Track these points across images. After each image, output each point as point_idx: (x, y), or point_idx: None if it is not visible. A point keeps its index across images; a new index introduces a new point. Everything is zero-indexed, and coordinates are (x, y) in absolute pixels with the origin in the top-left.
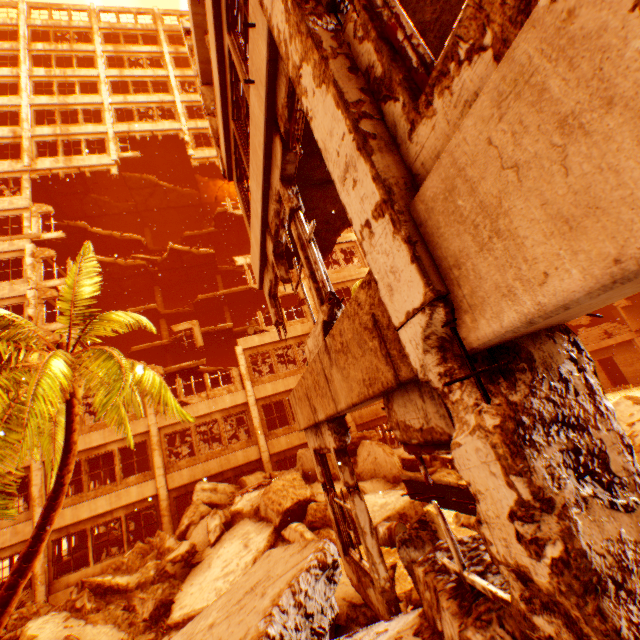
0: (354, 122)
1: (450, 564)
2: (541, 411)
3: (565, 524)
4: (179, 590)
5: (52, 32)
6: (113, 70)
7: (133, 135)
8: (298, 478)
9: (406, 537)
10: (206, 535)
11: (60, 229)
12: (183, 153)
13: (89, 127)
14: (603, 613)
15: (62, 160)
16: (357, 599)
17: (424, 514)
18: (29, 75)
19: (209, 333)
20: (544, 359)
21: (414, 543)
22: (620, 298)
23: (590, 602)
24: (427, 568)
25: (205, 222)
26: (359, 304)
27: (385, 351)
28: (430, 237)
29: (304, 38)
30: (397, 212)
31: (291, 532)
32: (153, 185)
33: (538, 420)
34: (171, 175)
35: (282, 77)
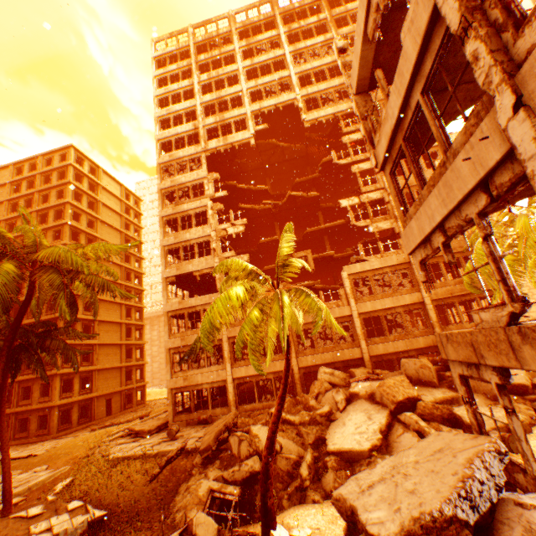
0: None
1: None
2: None
3: None
4: (326, 433)
5: (208, 43)
6: (246, 61)
7: (262, 111)
8: (405, 380)
9: None
10: (333, 403)
11: (221, 188)
12: (294, 116)
13: (235, 112)
14: None
15: (221, 140)
16: None
17: None
18: (198, 81)
19: (316, 259)
20: None
21: None
22: None
23: None
24: None
25: (308, 168)
26: None
27: None
28: None
29: None
30: None
31: (406, 418)
32: (274, 147)
33: None
34: (284, 135)
35: (507, 171)
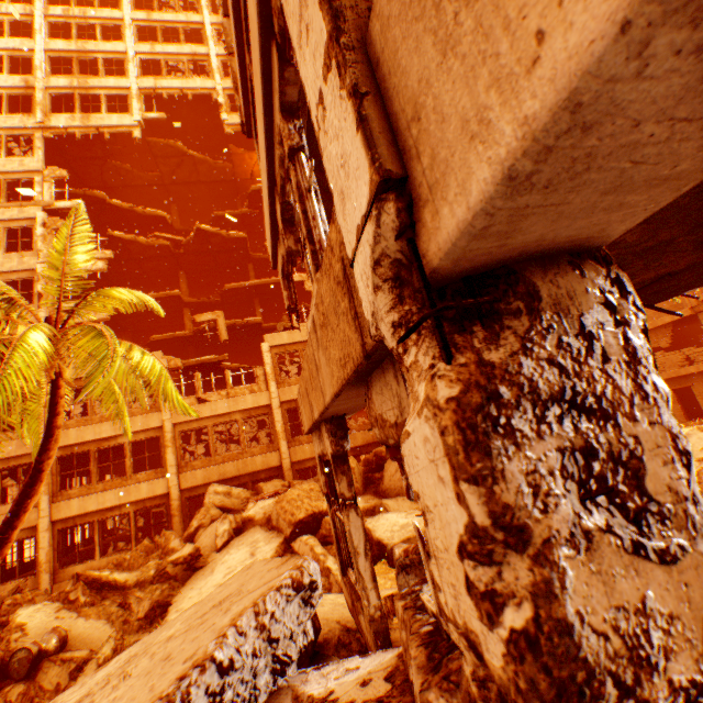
0: None
1: (429, 603)
2: (536, 380)
3: (543, 574)
4: (178, 593)
5: None
6: (140, 12)
7: (160, 92)
8: (316, 489)
9: (407, 563)
10: (214, 539)
11: (76, 198)
12: (217, 118)
13: (110, 80)
14: None
15: (79, 118)
16: (353, 623)
17: None
18: (44, 14)
19: (235, 327)
20: (558, 299)
21: (416, 570)
22: None
23: None
24: (408, 603)
25: (239, 202)
26: (332, 249)
27: (354, 311)
28: (387, 81)
29: None
30: (344, 47)
31: (301, 545)
32: (181, 154)
33: (527, 394)
34: (202, 144)
35: None
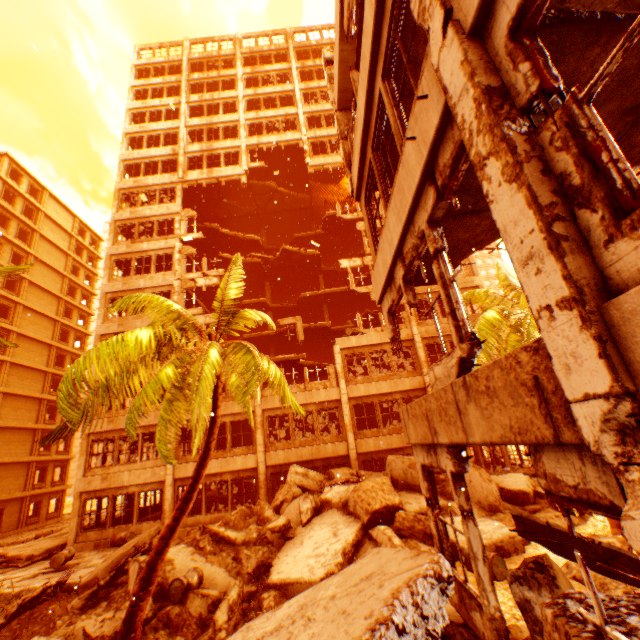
0: (546, 225)
1: (588, 615)
2: None
3: None
4: (276, 556)
5: (205, 62)
6: (249, 90)
7: (261, 147)
8: (387, 483)
9: (519, 574)
10: (297, 514)
11: (199, 230)
12: (300, 160)
13: (227, 142)
14: None
15: (205, 172)
16: (454, 617)
17: (541, 557)
18: (187, 102)
19: (309, 329)
20: None
21: (528, 582)
22: None
23: None
24: (556, 611)
25: (313, 224)
26: (518, 362)
27: (545, 411)
28: (621, 339)
29: (496, 140)
30: (587, 312)
31: (379, 533)
32: (272, 191)
33: None
34: (287, 181)
35: (449, 142)
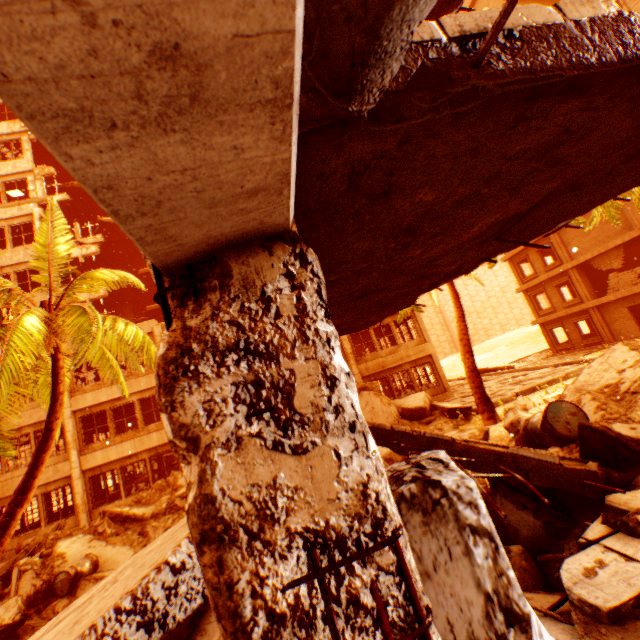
0: None
1: None
2: (218, 337)
3: (202, 467)
4: None
5: None
6: None
7: None
8: None
9: None
10: None
11: (66, 191)
12: None
13: None
14: (224, 565)
15: None
16: None
17: None
18: None
19: None
20: (248, 275)
21: None
22: (272, 180)
23: (211, 553)
24: None
25: None
26: None
27: None
28: None
29: None
30: None
31: None
32: None
33: (211, 348)
34: None
35: None
